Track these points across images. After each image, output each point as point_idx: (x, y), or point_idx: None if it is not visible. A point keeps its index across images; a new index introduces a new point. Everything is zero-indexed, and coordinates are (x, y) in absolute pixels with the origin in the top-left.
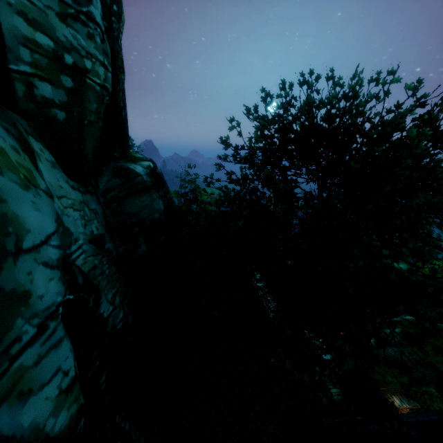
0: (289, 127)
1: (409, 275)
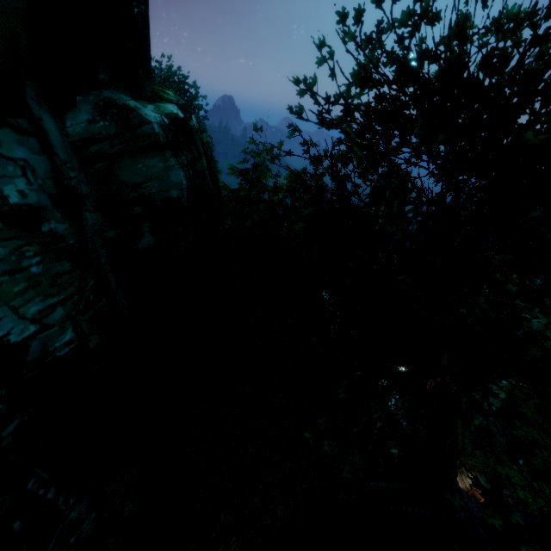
0: (418, 70)
1: (540, 330)
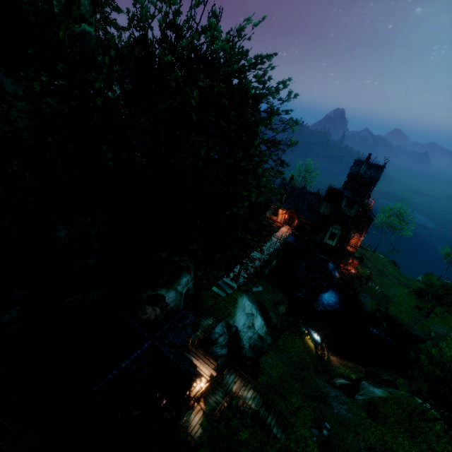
0: None
1: None
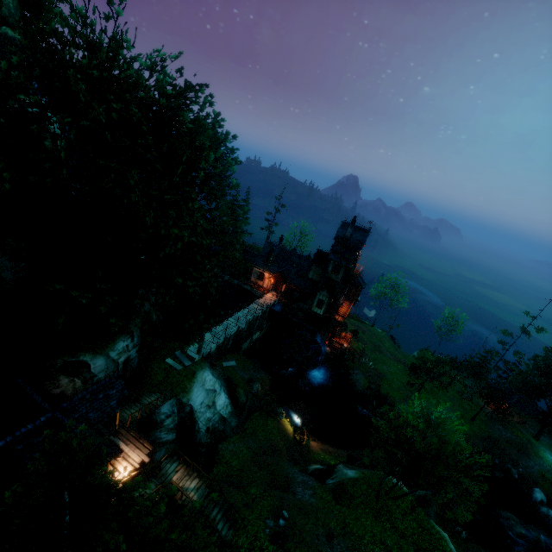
0: None
1: None
